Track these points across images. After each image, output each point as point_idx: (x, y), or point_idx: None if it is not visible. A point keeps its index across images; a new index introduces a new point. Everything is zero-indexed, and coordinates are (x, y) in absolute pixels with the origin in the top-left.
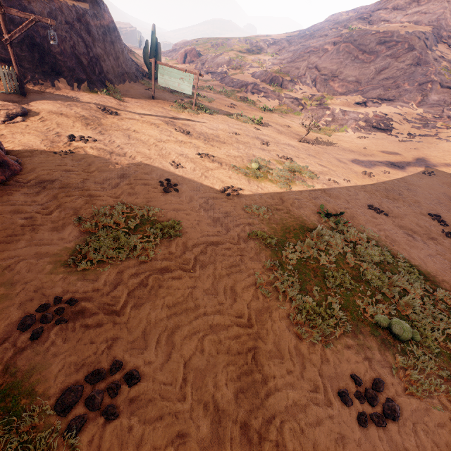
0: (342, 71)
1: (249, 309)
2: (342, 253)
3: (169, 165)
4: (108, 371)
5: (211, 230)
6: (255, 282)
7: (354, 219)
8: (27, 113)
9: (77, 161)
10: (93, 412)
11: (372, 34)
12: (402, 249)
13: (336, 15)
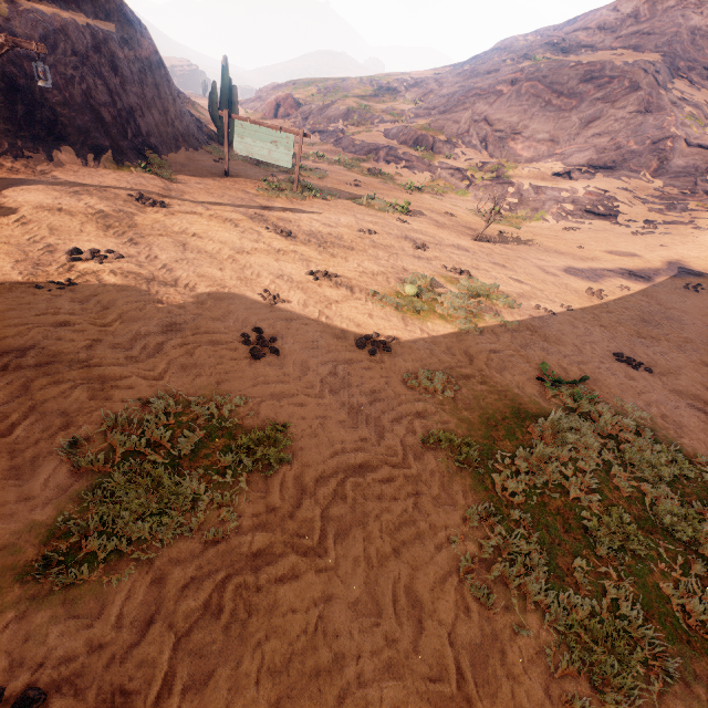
0: (528, 124)
1: (454, 646)
2: (601, 465)
3: (259, 298)
4: None
5: (348, 438)
6: (454, 565)
7: (599, 385)
8: None
9: (82, 300)
10: None
11: (571, 67)
12: (697, 441)
13: (509, 41)
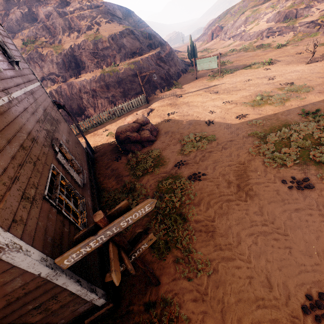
0: None
1: (244, 159)
2: (311, 133)
3: (208, 113)
4: (197, 174)
5: (229, 136)
6: (249, 151)
7: None
8: (152, 110)
9: (173, 122)
10: (195, 180)
11: None
12: None
13: None
